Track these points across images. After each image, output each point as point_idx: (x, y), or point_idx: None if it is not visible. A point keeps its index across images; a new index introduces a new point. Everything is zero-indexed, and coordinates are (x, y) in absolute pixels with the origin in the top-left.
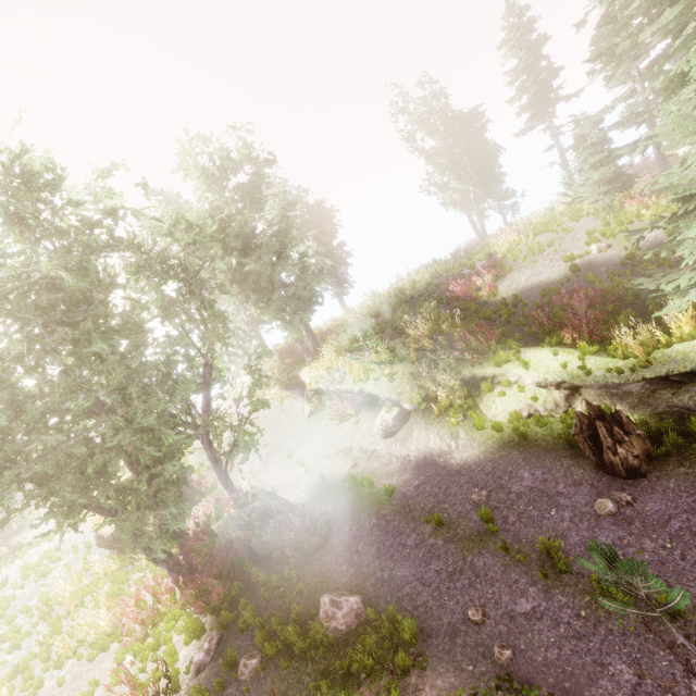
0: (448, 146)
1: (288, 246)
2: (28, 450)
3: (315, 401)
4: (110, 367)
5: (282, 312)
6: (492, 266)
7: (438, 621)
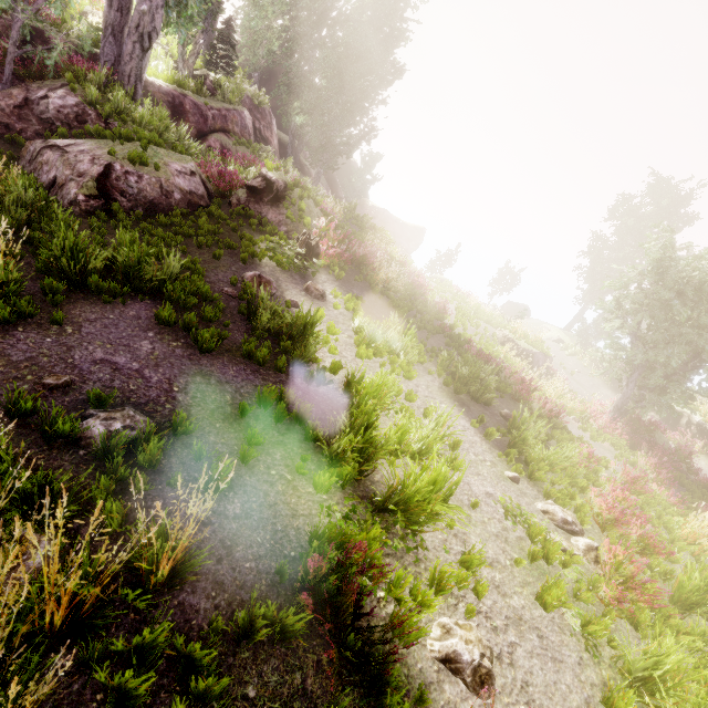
0: None
1: None
2: None
3: None
4: None
5: None
6: None
7: None
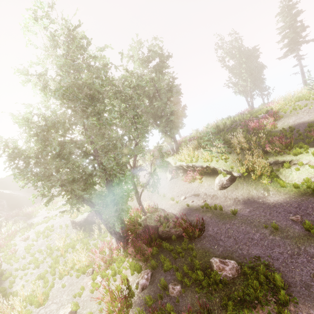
0: (240, 64)
1: (175, 95)
2: (69, 165)
3: (175, 173)
4: (112, 128)
5: (165, 128)
6: (271, 115)
7: (292, 278)
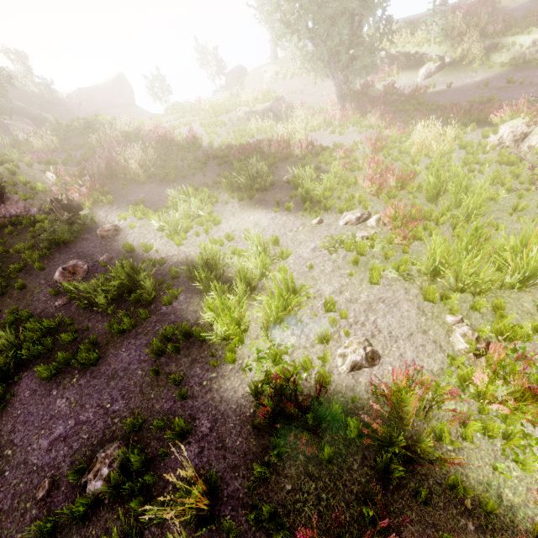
0: None
1: None
2: None
3: None
4: None
5: None
6: None
7: None
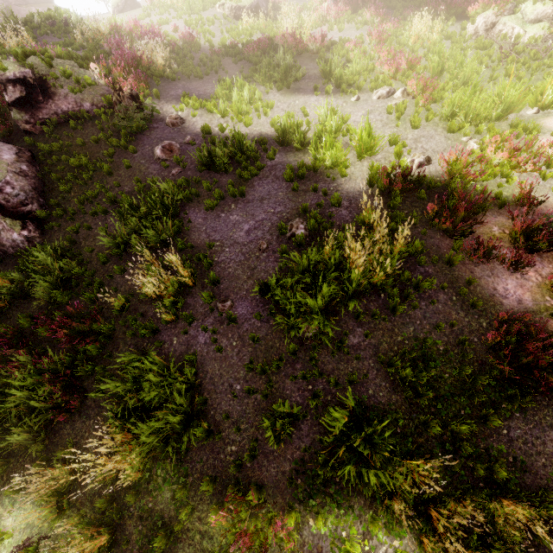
0: None
1: None
2: None
3: None
4: None
5: None
6: None
7: None
